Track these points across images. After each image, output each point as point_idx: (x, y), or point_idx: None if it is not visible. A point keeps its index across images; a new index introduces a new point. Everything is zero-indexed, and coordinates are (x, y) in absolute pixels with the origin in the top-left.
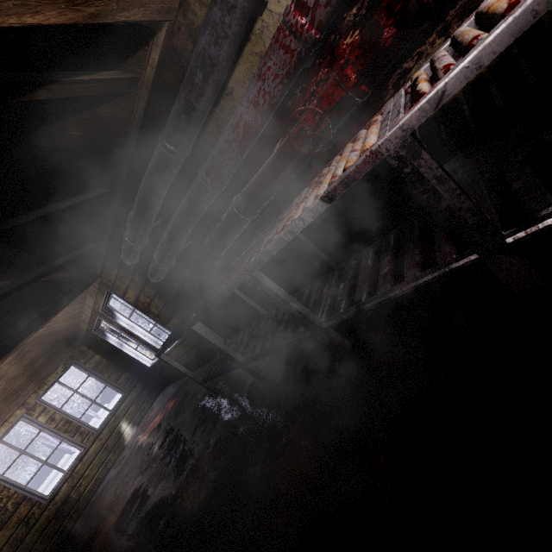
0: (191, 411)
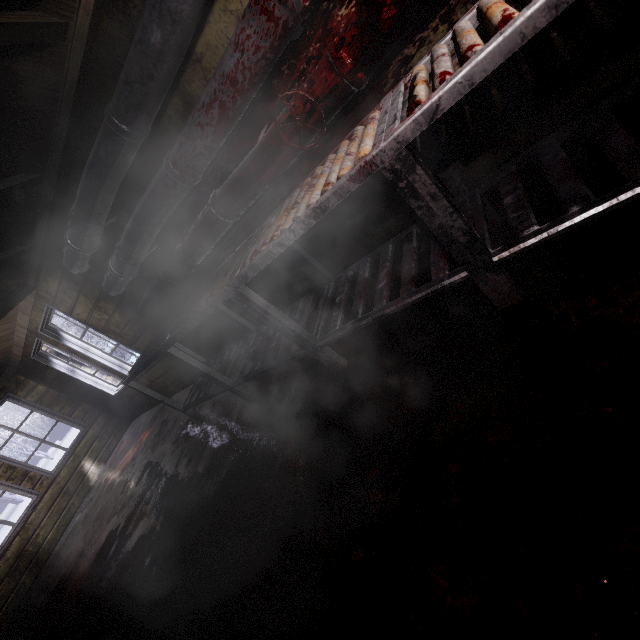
0: (171, 442)
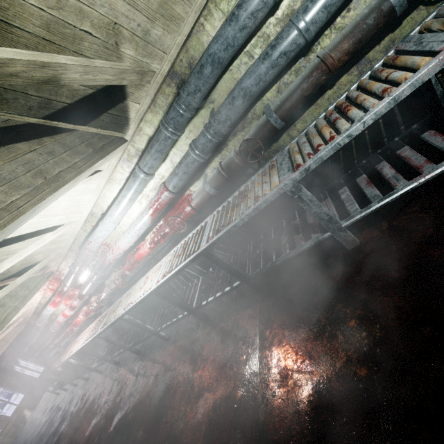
0: (51, 402)
